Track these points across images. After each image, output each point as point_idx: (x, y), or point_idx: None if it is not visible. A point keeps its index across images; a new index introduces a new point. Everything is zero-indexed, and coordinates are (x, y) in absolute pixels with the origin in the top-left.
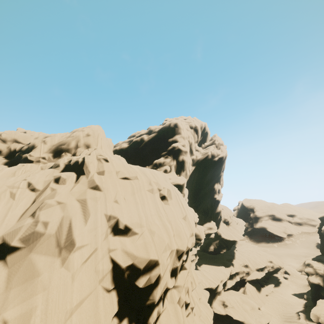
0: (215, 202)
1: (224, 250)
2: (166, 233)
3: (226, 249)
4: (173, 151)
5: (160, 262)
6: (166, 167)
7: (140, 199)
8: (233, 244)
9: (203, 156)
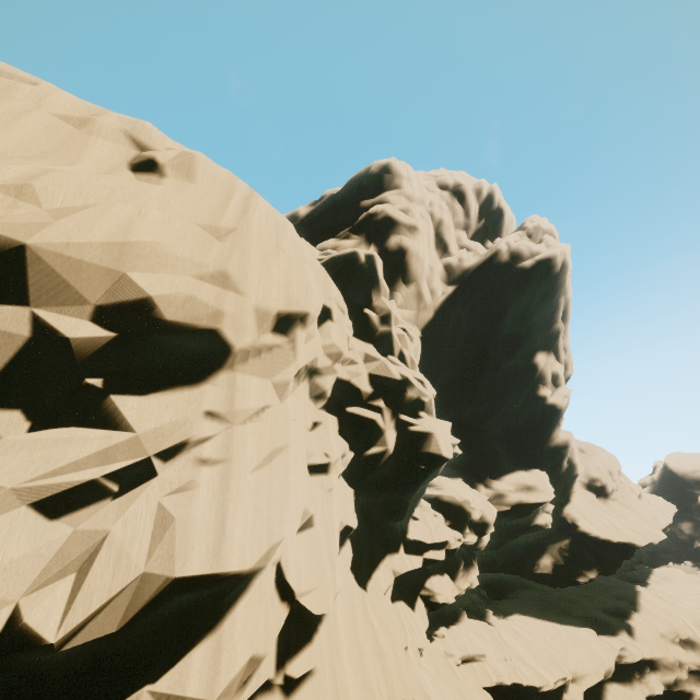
0: (546, 411)
1: (589, 574)
2: None
3: (598, 571)
4: (369, 225)
5: None
6: None
7: None
8: (626, 558)
9: (482, 257)
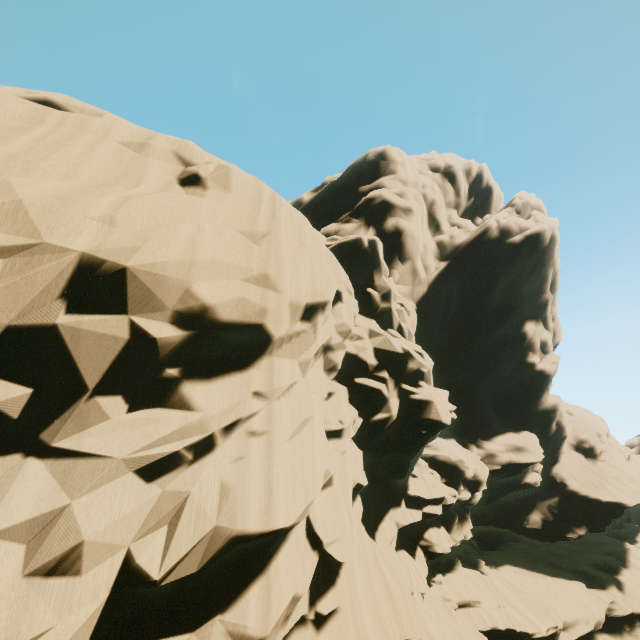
0: (534, 377)
1: (578, 530)
2: (55, 195)
3: (587, 528)
4: (368, 209)
5: None
6: None
7: (51, 135)
8: (615, 517)
9: (472, 234)
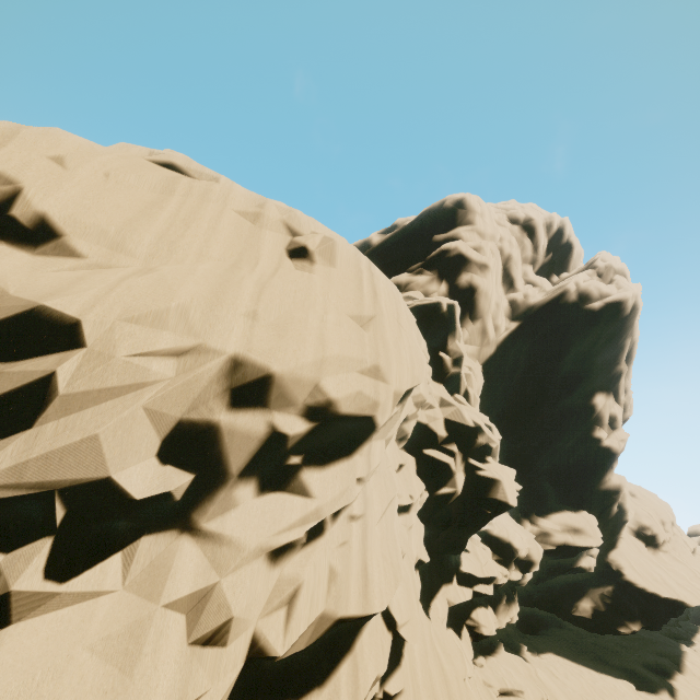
0: (599, 453)
1: (631, 625)
2: (210, 289)
3: (642, 625)
4: (442, 261)
5: (85, 344)
6: (412, 292)
7: (183, 209)
8: (674, 616)
9: (548, 295)
